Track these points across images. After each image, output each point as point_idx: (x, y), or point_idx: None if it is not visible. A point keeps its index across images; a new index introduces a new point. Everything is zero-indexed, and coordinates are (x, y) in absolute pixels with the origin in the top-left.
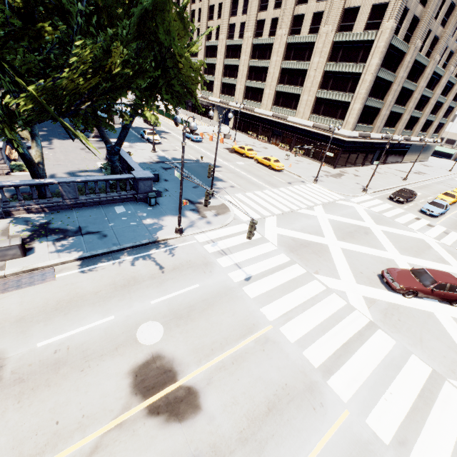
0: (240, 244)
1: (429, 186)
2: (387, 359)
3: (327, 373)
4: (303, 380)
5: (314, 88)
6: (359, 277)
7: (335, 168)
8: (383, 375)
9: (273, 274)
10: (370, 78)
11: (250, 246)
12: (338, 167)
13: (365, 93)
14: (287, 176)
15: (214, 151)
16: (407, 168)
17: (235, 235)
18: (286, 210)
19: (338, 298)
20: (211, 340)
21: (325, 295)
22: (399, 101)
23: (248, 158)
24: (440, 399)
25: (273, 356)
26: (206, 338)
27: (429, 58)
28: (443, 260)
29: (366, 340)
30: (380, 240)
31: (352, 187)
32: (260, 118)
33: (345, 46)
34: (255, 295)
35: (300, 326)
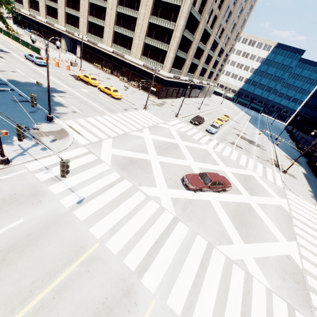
0: (76, 168)
1: (211, 113)
2: (183, 244)
3: (142, 272)
4: (122, 287)
5: (143, 34)
6: (169, 183)
7: (159, 99)
8: (180, 258)
9: (105, 192)
10: (179, 35)
11: (86, 169)
12: (161, 98)
13: (176, 46)
14: (124, 103)
15: (59, 77)
16: (201, 101)
17: (72, 159)
18: (121, 133)
19: (154, 203)
20: (31, 281)
21: (145, 202)
22: (196, 56)
23: (92, 86)
24: (211, 263)
25: (97, 274)
26: (24, 281)
27: (212, 30)
28: (216, 162)
29: (171, 233)
30: (184, 152)
31: (169, 113)
32: (103, 52)
33: (163, 6)
34: (85, 216)
35: (123, 236)
